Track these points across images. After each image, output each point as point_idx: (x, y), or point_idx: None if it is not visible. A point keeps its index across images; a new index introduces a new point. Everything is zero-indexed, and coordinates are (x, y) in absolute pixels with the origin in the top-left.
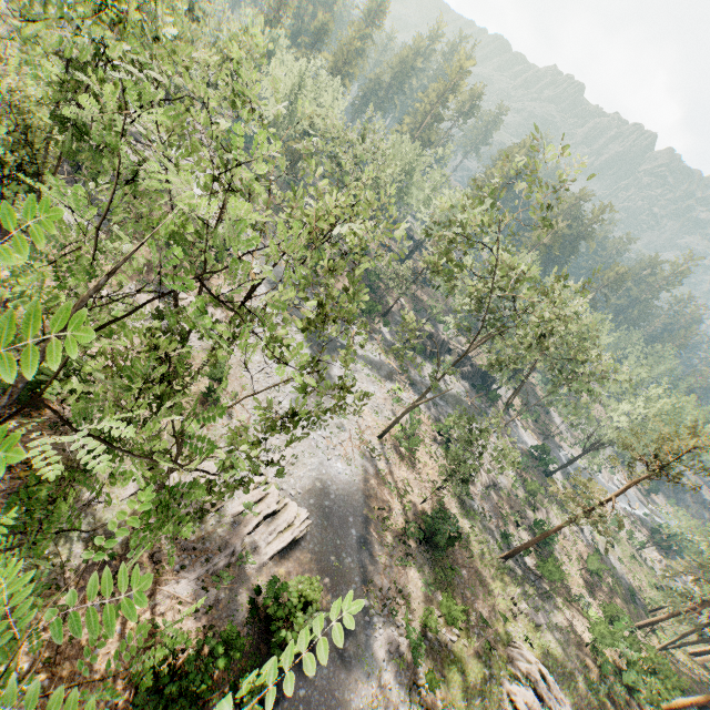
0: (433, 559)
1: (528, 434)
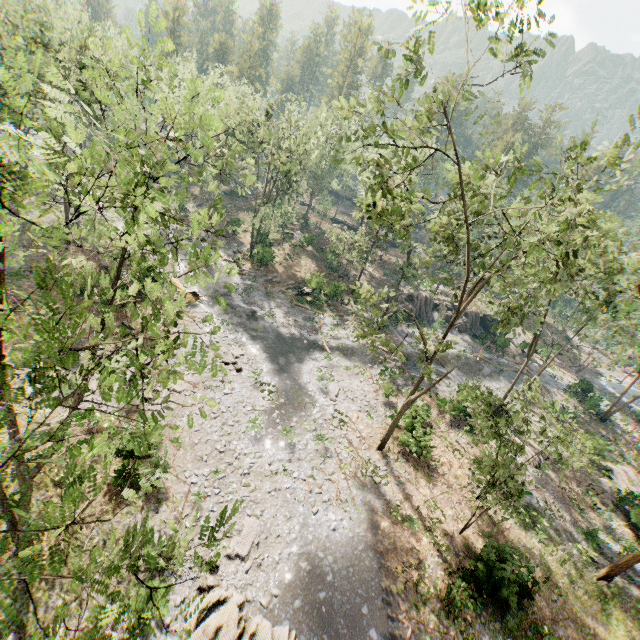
0: (506, 630)
1: (557, 372)
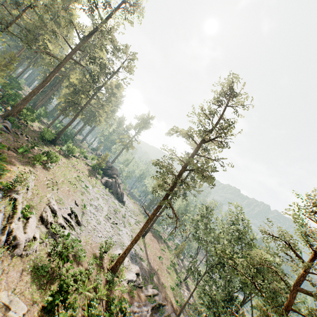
0: None
1: None
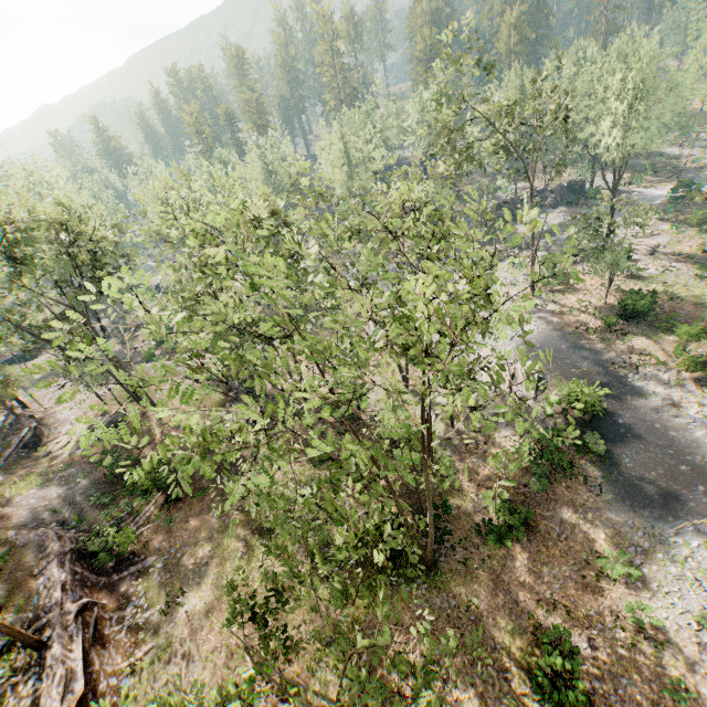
0: (648, 323)
1: (656, 188)
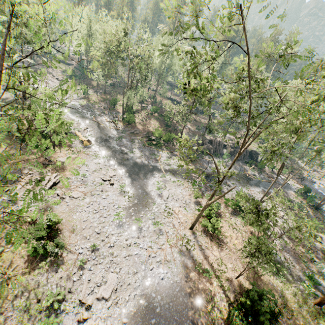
0: None
1: (290, 181)
